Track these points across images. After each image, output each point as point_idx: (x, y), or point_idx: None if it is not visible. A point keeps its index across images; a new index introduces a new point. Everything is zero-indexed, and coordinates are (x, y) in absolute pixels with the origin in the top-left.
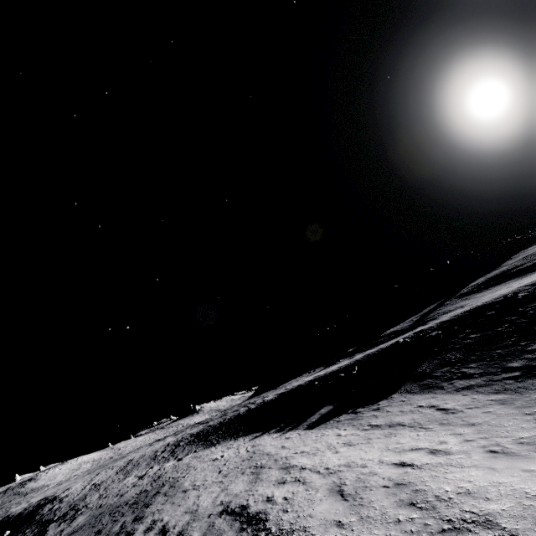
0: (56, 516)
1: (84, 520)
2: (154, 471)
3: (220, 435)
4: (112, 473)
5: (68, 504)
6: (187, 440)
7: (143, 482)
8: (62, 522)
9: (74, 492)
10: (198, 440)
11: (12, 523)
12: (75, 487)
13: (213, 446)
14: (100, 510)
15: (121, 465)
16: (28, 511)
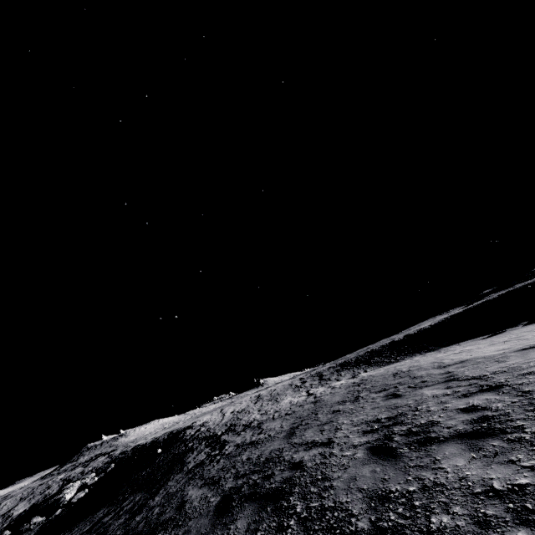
0: (217, 432)
1: (285, 422)
2: (325, 389)
3: (392, 356)
4: (247, 404)
5: (219, 425)
6: (331, 370)
7: (332, 392)
8: (237, 433)
9: (212, 419)
10: (354, 366)
11: (153, 446)
12: (207, 418)
13: (398, 362)
14: (299, 413)
15: (248, 399)
16: (162, 438)
